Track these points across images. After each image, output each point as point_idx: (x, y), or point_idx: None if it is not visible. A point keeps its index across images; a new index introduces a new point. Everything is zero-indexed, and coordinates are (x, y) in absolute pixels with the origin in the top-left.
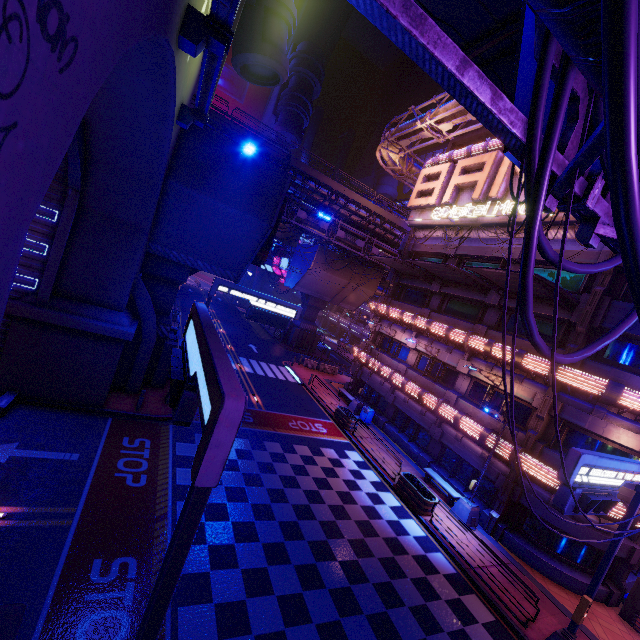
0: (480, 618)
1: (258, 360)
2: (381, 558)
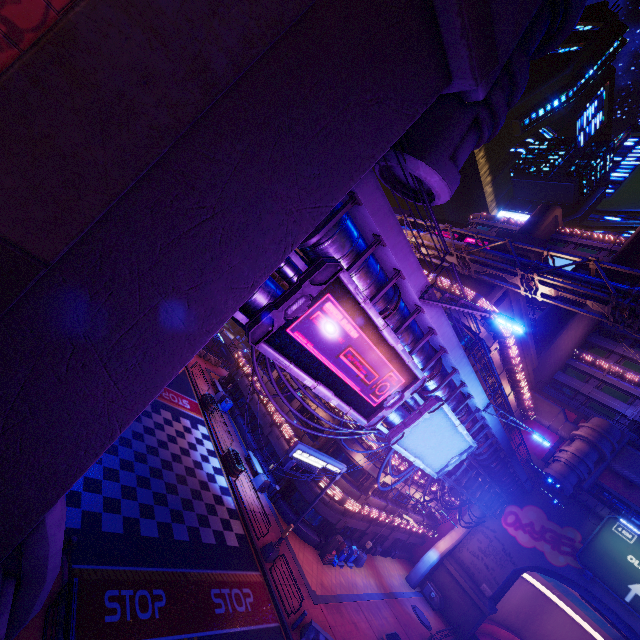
0: (236, 530)
1: None
2: (192, 488)
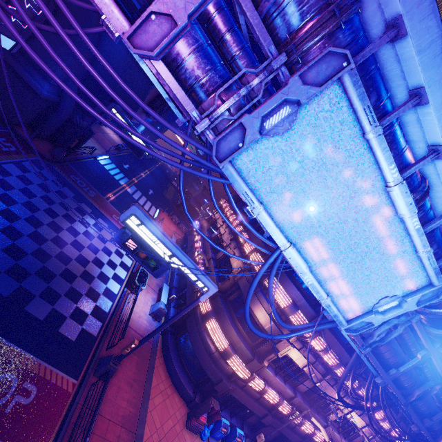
0: (86, 327)
1: (144, 195)
2: (69, 269)
